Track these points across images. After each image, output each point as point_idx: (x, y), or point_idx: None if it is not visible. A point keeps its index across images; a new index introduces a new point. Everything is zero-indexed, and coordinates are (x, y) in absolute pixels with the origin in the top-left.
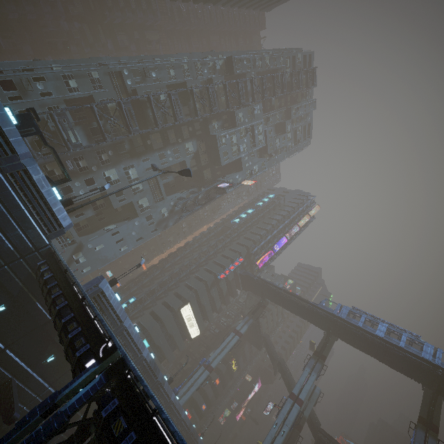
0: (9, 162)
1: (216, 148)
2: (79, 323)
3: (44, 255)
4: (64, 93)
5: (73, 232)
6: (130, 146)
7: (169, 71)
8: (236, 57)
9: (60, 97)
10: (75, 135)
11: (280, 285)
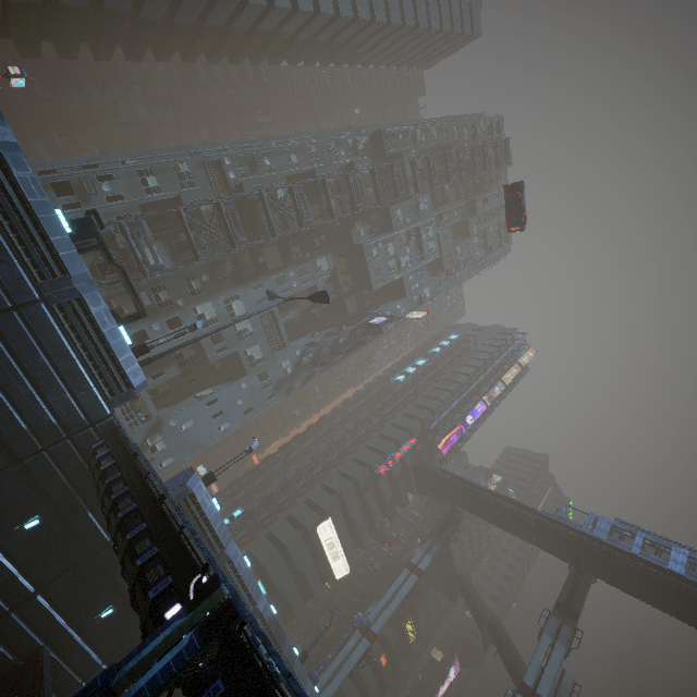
0: (57, 288)
1: (363, 263)
2: (155, 541)
3: (103, 433)
4: (140, 195)
5: (147, 402)
6: (233, 267)
7: (290, 157)
8: (388, 130)
9: (134, 201)
10: (154, 253)
11: (481, 483)
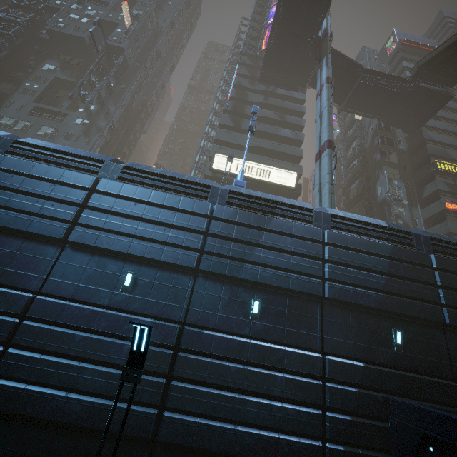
0: None
1: (63, 38)
2: None
3: None
4: None
5: None
6: None
7: None
8: None
9: None
10: None
11: None
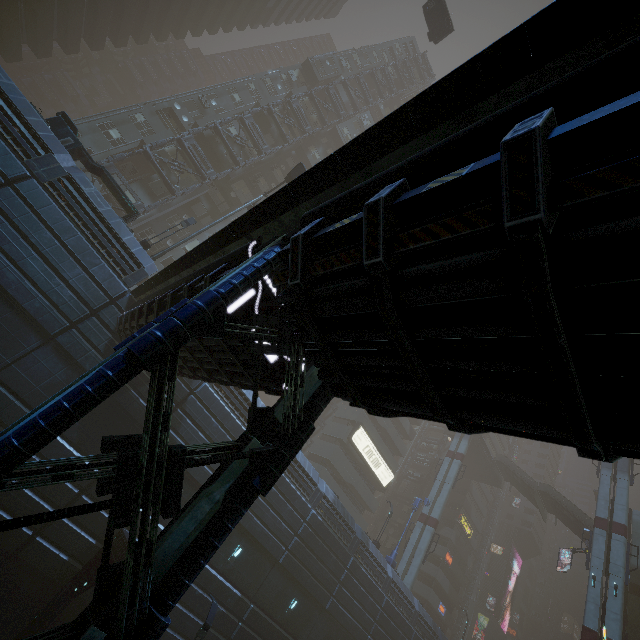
0: (44, 166)
1: None
2: None
3: (125, 309)
4: (107, 148)
5: None
6: (209, 205)
7: (233, 97)
8: (314, 58)
9: (103, 154)
10: (133, 193)
11: None
